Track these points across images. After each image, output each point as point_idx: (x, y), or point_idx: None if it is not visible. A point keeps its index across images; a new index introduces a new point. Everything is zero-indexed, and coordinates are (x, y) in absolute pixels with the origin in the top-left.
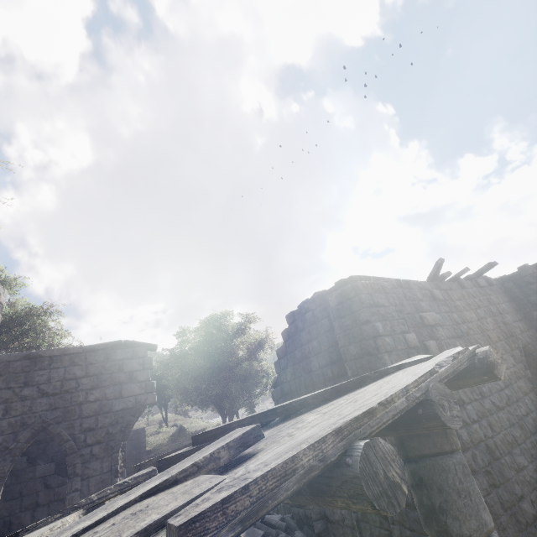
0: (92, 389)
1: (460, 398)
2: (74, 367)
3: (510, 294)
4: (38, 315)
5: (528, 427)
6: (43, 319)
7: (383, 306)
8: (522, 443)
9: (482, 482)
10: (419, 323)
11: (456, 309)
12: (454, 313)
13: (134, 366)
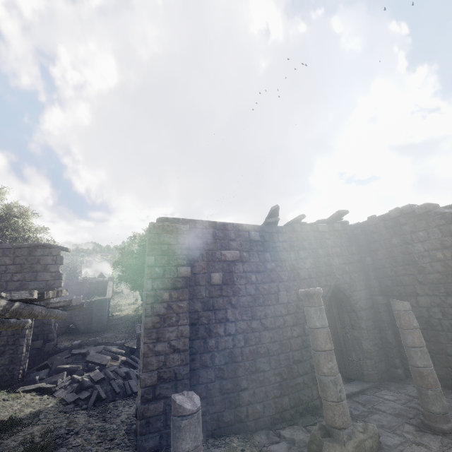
0: (16, 273)
1: (225, 317)
2: (5, 257)
3: (356, 239)
4: (15, 216)
5: (291, 345)
6: (15, 220)
7: (167, 244)
8: (274, 355)
9: (211, 374)
10: (217, 258)
11: (272, 249)
12: (267, 252)
13: (49, 261)
